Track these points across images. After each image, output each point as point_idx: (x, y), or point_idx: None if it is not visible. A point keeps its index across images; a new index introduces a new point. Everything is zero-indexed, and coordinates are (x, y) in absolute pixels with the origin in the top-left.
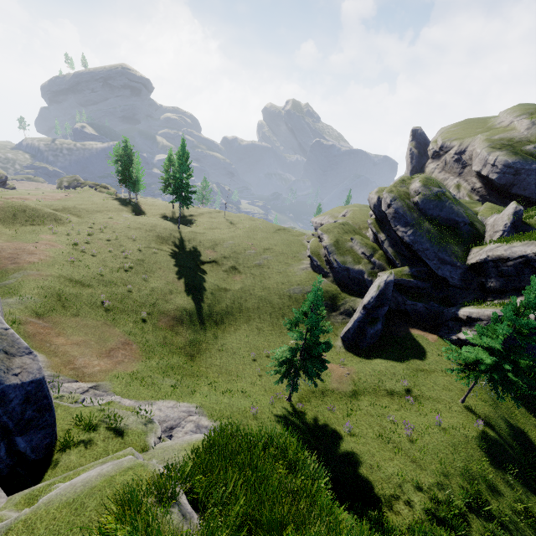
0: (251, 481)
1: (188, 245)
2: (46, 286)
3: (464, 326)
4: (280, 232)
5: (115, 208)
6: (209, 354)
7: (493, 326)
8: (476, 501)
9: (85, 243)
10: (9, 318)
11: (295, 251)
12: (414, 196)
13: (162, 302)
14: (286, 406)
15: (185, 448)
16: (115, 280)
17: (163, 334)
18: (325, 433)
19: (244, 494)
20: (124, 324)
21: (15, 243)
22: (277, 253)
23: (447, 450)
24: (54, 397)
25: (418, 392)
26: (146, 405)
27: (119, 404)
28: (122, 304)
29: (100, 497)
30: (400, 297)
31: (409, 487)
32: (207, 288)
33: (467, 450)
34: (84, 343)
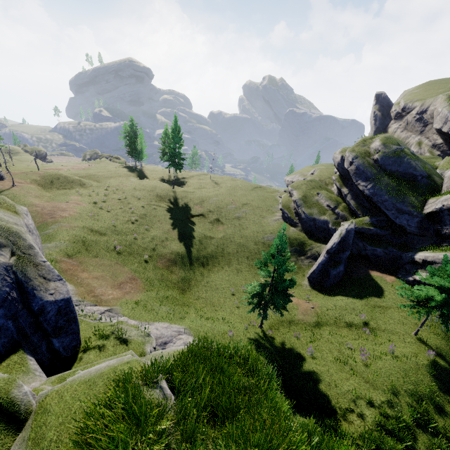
0: (217, 377)
1: (181, 202)
2: (74, 234)
3: (420, 268)
4: (257, 189)
5: (125, 174)
6: (197, 289)
7: (444, 267)
8: (424, 418)
9: (102, 202)
10: (49, 258)
11: (269, 205)
12: (374, 154)
13: (160, 247)
14: (258, 332)
15: (171, 354)
16: (125, 230)
17: (161, 272)
18: (290, 355)
19: (211, 386)
20: (131, 264)
21: (52, 203)
22: (254, 207)
23: (398, 374)
24: (79, 315)
25: (374, 325)
26: (147, 325)
27: (126, 323)
28: (130, 248)
29: (107, 379)
30: (361, 243)
31: (361, 403)
32: (195, 236)
33: (417, 375)
34: (101, 278)
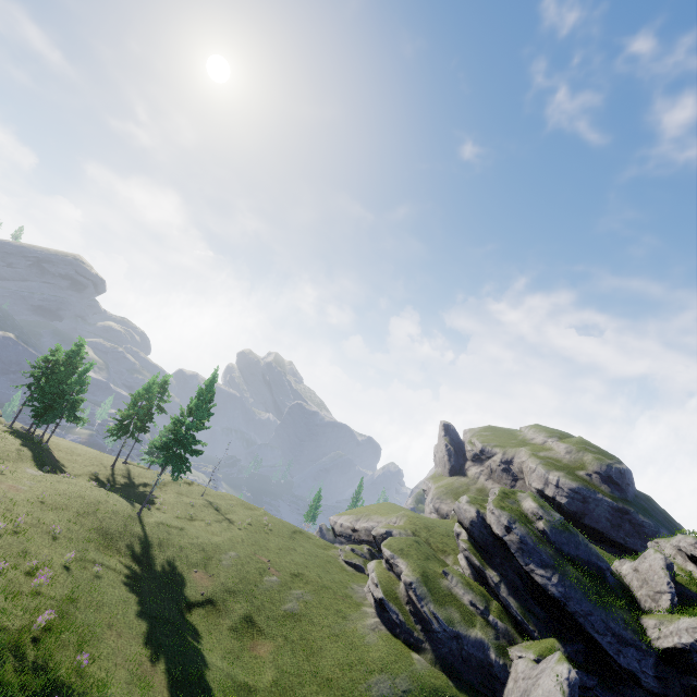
0: None
1: (159, 557)
2: None
3: None
4: (299, 537)
5: (12, 452)
6: None
7: None
8: None
9: None
10: None
11: (341, 583)
12: (534, 520)
13: None
14: None
15: None
16: (10, 682)
17: None
18: None
19: None
20: None
21: None
22: (315, 585)
23: None
24: None
25: None
26: None
27: None
28: None
29: None
30: None
31: None
32: (215, 688)
33: None
34: None
